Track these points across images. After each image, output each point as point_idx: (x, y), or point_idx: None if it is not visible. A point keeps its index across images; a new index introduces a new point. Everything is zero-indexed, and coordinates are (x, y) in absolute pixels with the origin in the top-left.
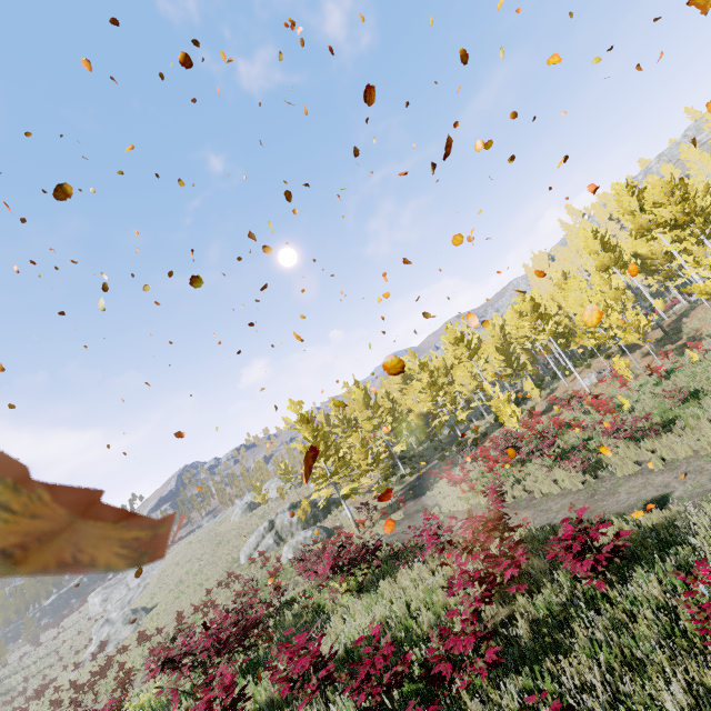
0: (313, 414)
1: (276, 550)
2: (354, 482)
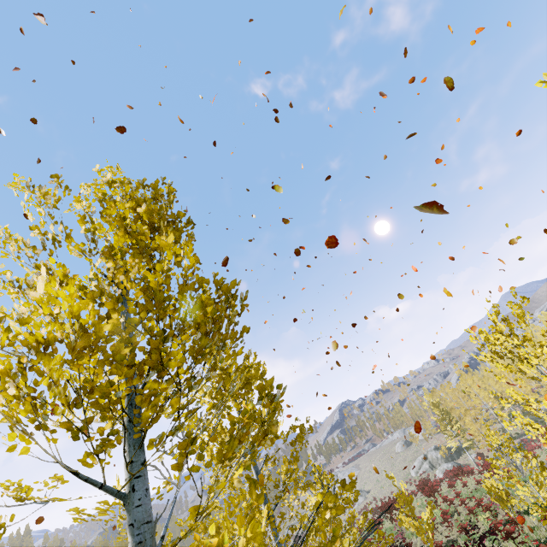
0: (439, 402)
1: (431, 472)
2: (469, 441)
